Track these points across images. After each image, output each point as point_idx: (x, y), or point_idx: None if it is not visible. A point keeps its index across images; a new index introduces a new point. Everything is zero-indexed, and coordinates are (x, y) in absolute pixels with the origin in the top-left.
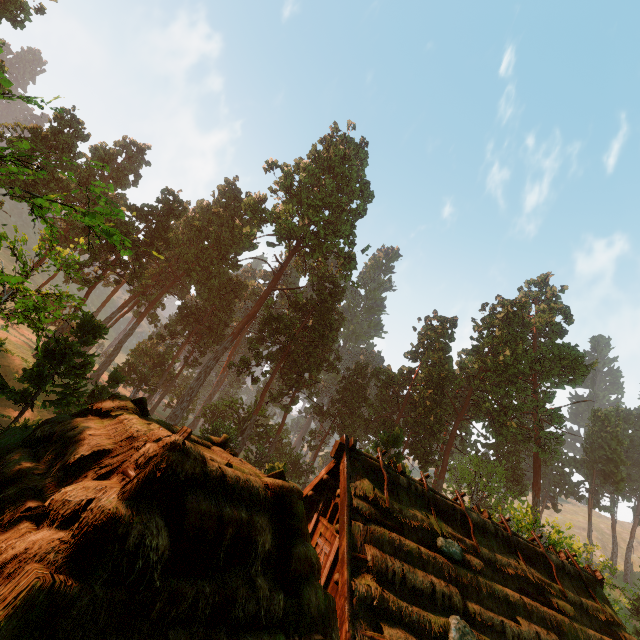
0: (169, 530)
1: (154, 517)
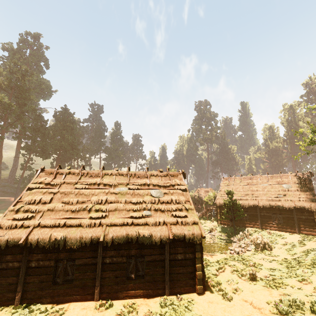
0: (204, 191)
1: (203, 190)
